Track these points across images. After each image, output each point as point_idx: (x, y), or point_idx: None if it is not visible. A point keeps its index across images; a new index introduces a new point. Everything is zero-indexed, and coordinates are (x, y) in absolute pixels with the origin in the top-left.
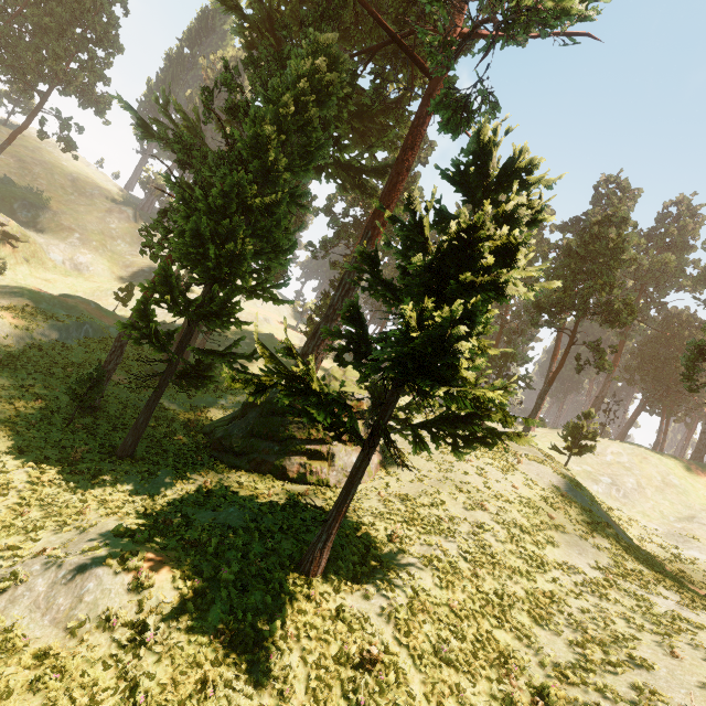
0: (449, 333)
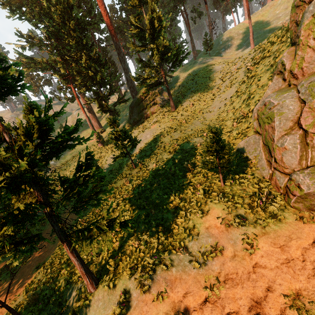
0: (163, 43)
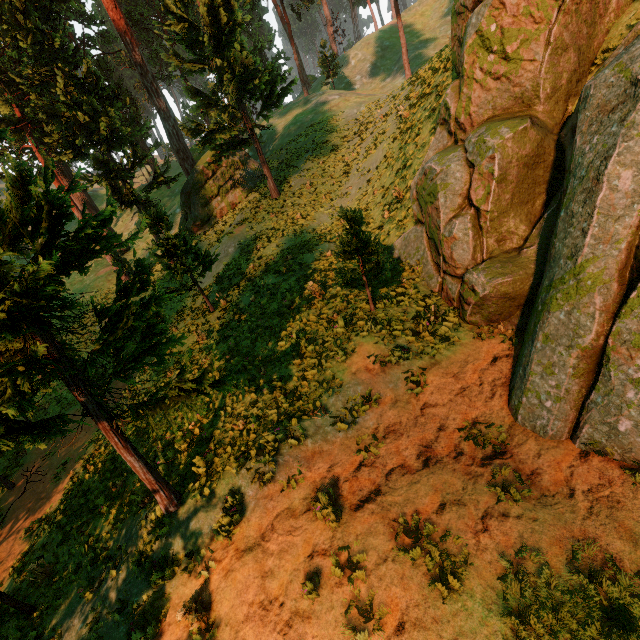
0: (243, 59)
